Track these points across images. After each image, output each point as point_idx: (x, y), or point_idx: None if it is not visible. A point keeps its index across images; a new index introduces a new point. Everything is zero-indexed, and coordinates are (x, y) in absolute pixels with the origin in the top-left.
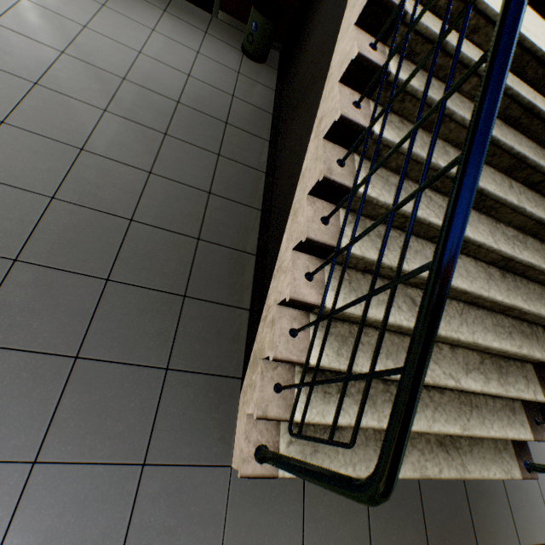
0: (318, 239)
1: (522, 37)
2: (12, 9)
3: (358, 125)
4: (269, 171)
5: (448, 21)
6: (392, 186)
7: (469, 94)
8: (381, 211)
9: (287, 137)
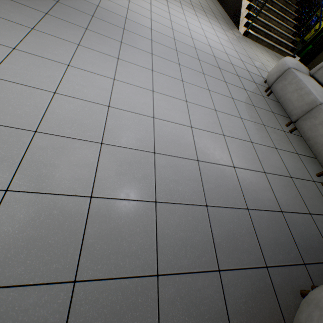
0: None
1: None
2: None
3: None
4: (225, 11)
5: None
6: None
7: None
8: None
9: (228, 2)
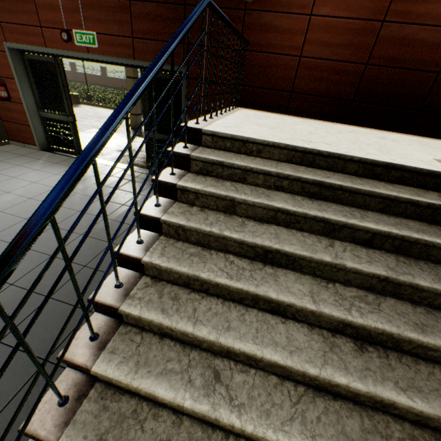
0: (99, 300)
1: (293, 146)
2: (68, 198)
3: (147, 216)
4: None
5: (239, 152)
6: (188, 254)
7: (265, 185)
8: (175, 275)
9: None
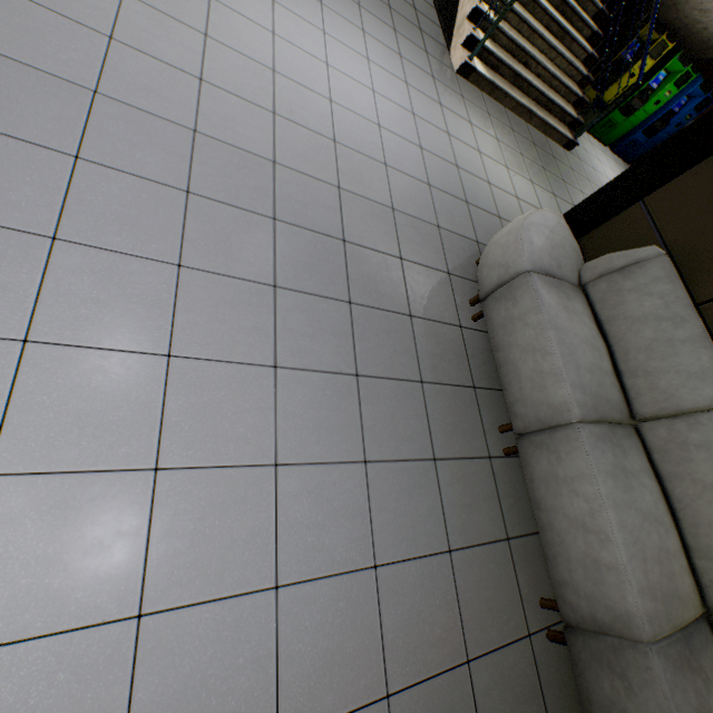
0: None
1: None
2: None
3: None
4: None
5: None
6: None
7: None
8: None
9: None
